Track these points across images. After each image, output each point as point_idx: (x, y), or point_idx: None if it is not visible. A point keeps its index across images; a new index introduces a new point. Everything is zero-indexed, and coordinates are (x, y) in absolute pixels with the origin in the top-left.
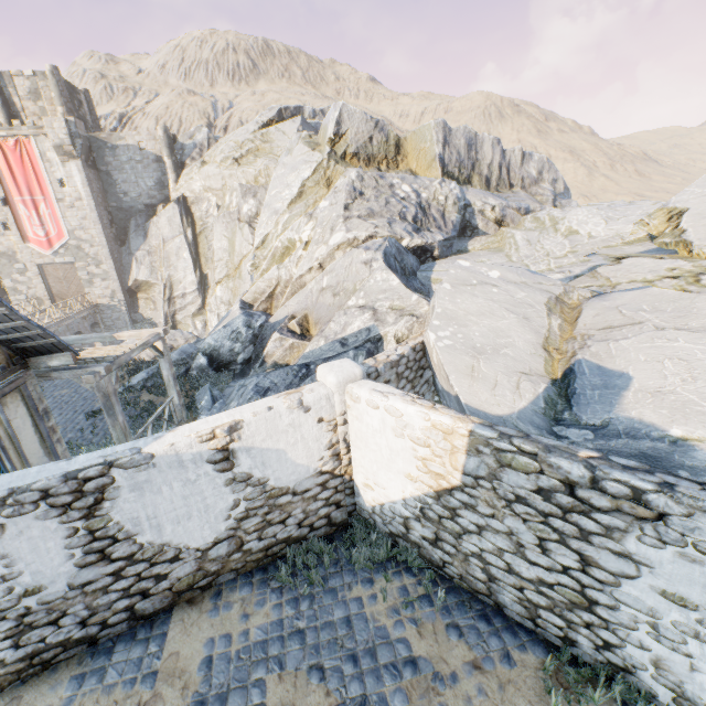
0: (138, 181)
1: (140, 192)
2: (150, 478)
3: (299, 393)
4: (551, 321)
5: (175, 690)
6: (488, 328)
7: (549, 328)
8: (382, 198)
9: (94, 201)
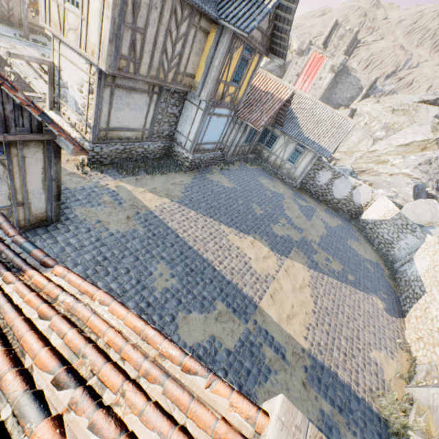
0: (344, 92)
1: (341, 97)
2: (344, 181)
3: (373, 189)
4: (438, 222)
5: (322, 207)
6: (421, 212)
7: (435, 222)
8: (436, 170)
9: (324, 91)
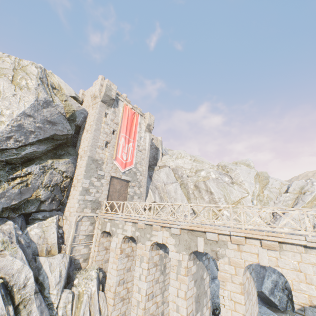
0: None
1: None
2: None
3: None
4: None
5: None
6: None
7: None
8: None
9: (148, 153)
